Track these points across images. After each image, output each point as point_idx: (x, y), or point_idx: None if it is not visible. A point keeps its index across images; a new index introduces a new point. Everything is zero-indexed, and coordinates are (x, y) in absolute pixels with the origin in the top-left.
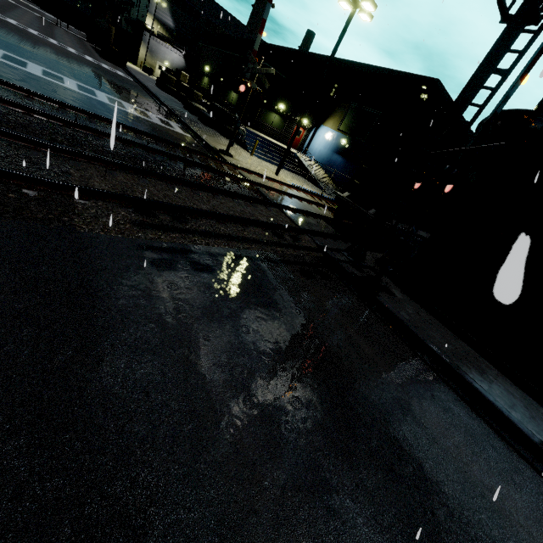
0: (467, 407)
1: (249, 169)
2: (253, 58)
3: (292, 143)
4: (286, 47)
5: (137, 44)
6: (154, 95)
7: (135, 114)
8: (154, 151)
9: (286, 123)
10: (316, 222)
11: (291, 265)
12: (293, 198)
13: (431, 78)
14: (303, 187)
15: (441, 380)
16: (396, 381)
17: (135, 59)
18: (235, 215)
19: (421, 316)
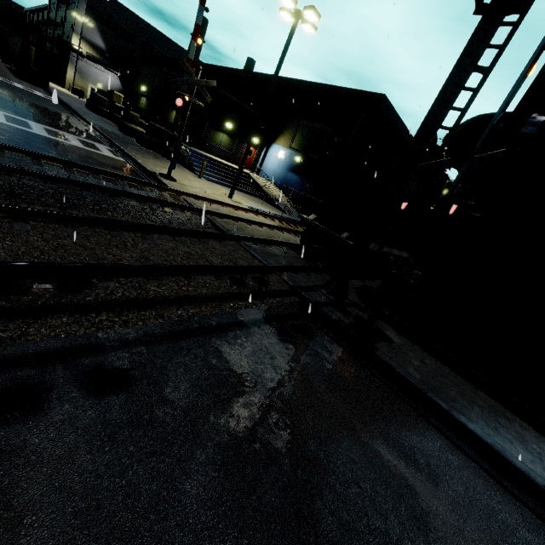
0: (540, 525)
1: (197, 194)
2: (189, 68)
3: (244, 163)
4: (228, 68)
5: (64, 66)
6: (81, 116)
7: (44, 136)
8: (56, 180)
9: (235, 143)
10: (283, 252)
11: (260, 327)
12: (251, 225)
13: (377, 93)
14: (261, 209)
15: (491, 479)
16: (450, 522)
17: (63, 81)
18: (173, 265)
19: (428, 365)
